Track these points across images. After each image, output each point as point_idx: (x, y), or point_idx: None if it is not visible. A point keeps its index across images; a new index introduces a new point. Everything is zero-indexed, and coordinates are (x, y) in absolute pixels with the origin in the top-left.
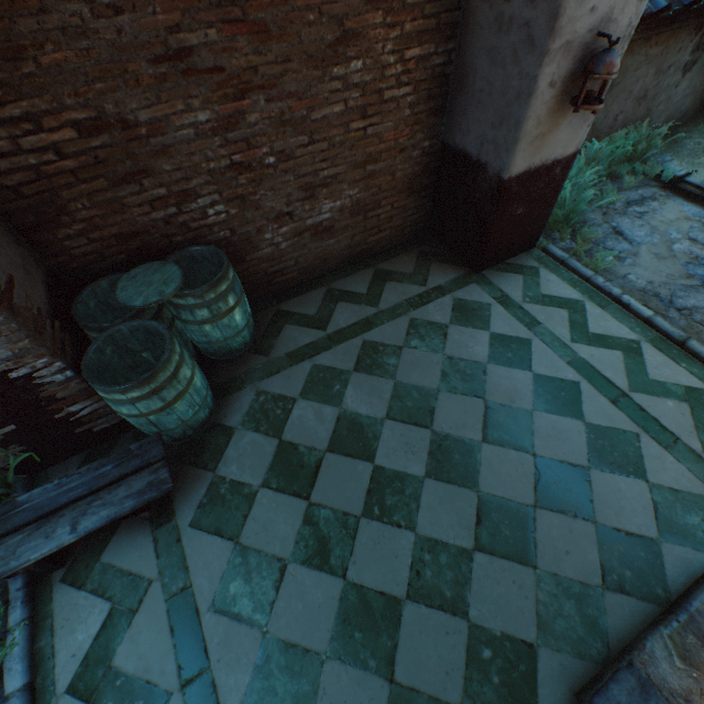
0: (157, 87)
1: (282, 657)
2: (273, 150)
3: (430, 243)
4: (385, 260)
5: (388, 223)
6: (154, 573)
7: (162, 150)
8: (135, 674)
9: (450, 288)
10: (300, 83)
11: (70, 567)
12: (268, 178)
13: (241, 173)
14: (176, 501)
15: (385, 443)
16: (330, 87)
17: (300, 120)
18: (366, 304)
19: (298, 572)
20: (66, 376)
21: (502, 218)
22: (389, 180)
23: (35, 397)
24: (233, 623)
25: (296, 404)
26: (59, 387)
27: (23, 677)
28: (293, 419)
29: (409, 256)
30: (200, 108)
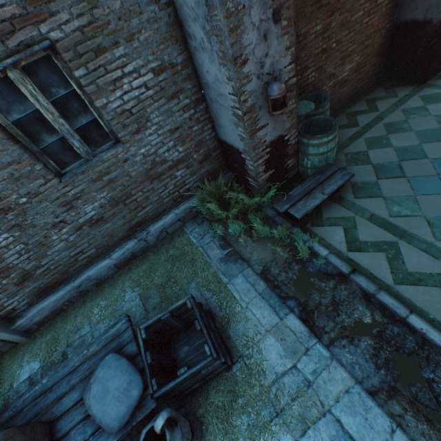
0: (309, 17)
1: (439, 221)
2: (335, 40)
3: (386, 82)
4: (366, 95)
5: (366, 75)
6: (352, 215)
7: (303, 47)
8: (374, 241)
9: (413, 94)
10: (350, 4)
11: (311, 222)
12: (331, 56)
13: (323, 54)
14: (340, 194)
15: (428, 151)
16: (359, 3)
17: (347, 23)
18: (371, 112)
19: (422, 198)
20: (294, 142)
21: (440, 46)
22: (371, 50)
23: (284, 153)
24: (405, 218)
25: (368, 152)
26: (291, 148)
27: (326, 250)
28: (371, 157)
29: (378, 90)
30: (318, 24)
